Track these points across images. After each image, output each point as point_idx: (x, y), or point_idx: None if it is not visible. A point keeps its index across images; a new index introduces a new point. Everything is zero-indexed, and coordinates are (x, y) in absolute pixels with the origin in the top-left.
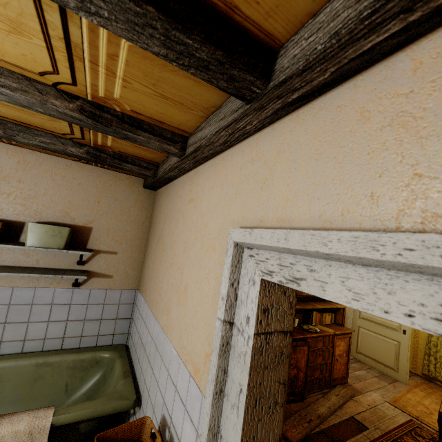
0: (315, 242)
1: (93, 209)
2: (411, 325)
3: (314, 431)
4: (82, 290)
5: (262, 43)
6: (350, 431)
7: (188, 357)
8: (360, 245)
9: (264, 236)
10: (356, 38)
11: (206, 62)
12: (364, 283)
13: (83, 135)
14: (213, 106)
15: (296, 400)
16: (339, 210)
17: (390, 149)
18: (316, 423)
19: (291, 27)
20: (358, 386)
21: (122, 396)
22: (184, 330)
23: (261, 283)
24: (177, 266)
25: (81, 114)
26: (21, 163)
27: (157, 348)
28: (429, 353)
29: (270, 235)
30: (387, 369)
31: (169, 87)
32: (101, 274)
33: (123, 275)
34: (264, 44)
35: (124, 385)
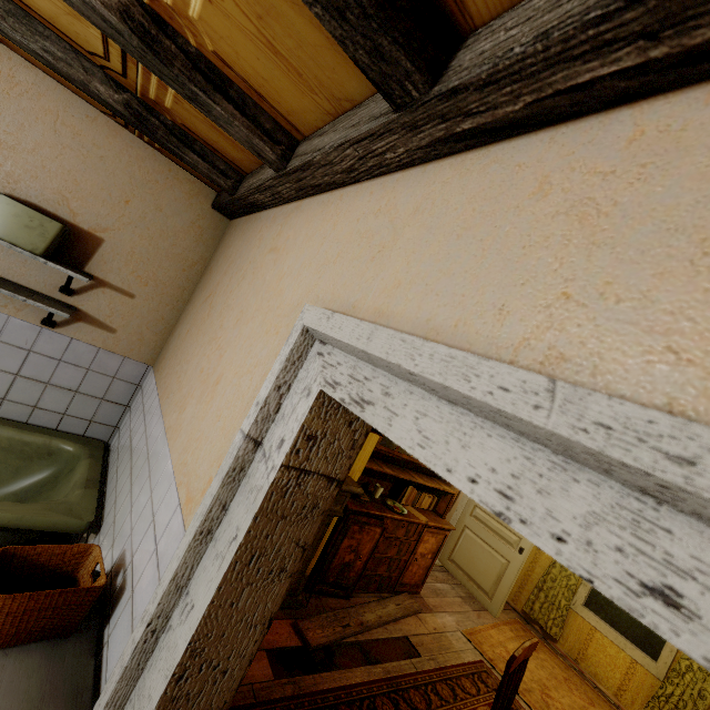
0: (403, 352)
1: (114, 210)
2: (469, 493)
3: (347, 640)
4: (57, 335)
5: (445, 11)
6: (395, 654)
7: (185, 478)
8: (453, 369)
9: (345, 327)
10: (572, 55)
11: (343, 3)
12: (441, 426)
13: (126, 68)
14: (349, 99)
15: (339, 596)
16: (455, 318)
17: (551, 249)
18: (354, 630)
19: (495, 2)
20: (432, 602)
21: (72, 511)
22: (194, 440)
23: (318, 396)
24: (219, 345)
25: (121, 21)
26: (4, 78)
27: (148, 457)
28: (542, 588)
29: (352, 328)
30: (479, 592)
31: (284, 33)
32: (98, 321)
33: (135, 335)
34: (448, 15)
35: (82, 498)
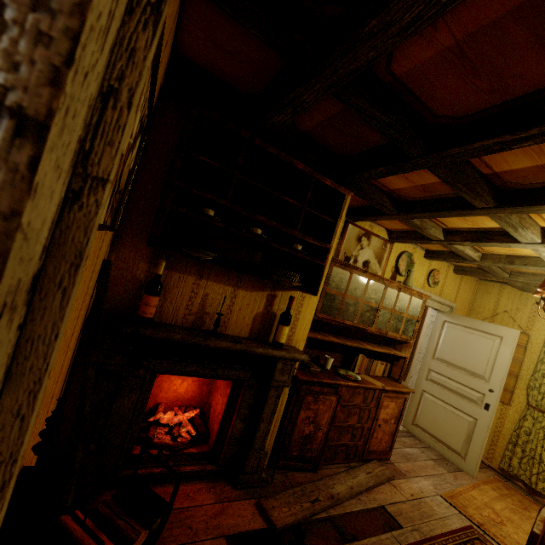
0: None
1: None
2: None
3: (318, 516)
4: None
5: None
6: (373, 527)
7: None
8: None
9: None
10: None
11: None
12: None
13: None
14: None
15: (306, 469)
16: None
17: None
18: (324, 505)
19: None
20: (404, 467)
21: None
22: None
23: None
24: None
25: None
26: None
27: None
28: (516, 443)
29: None
30: (451, 453)
31: None
32: None
33: None
34: None
35: None
